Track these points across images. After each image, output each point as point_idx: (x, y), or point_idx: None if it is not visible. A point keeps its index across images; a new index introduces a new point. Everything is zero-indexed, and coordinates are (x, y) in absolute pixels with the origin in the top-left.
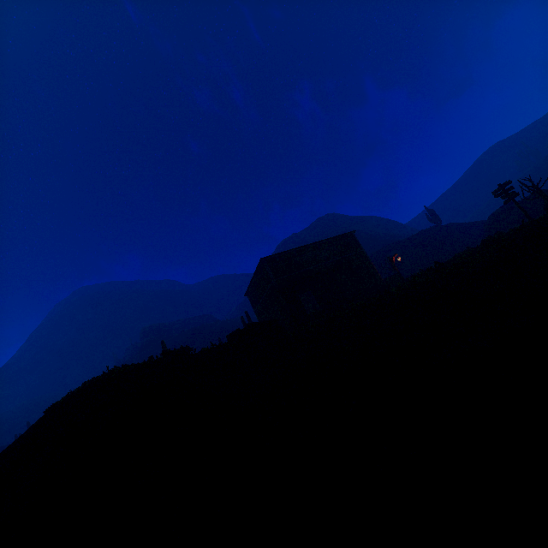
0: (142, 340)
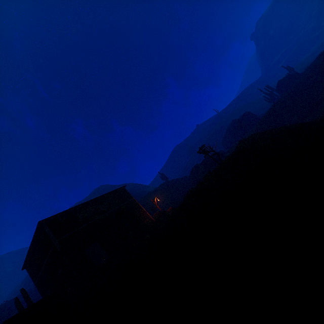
0: None
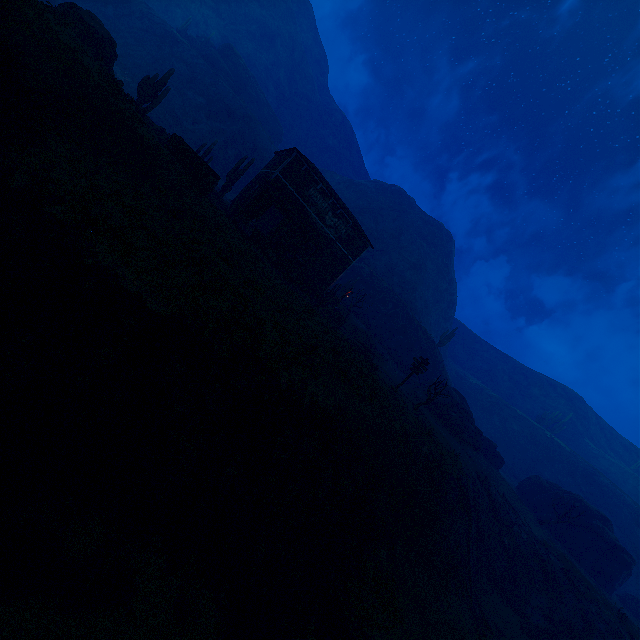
0: (217, 51)
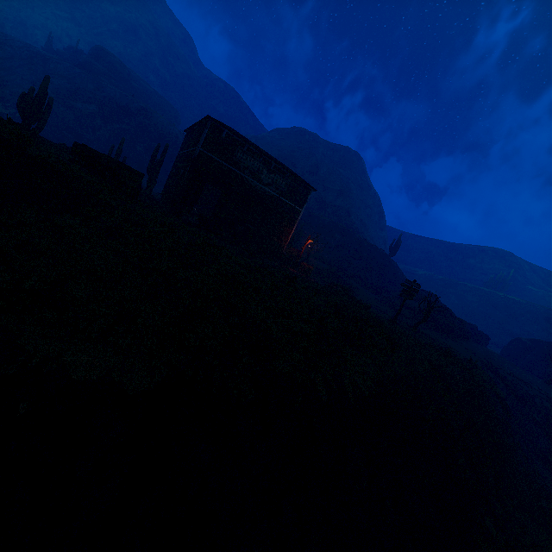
0: (89, 57)
